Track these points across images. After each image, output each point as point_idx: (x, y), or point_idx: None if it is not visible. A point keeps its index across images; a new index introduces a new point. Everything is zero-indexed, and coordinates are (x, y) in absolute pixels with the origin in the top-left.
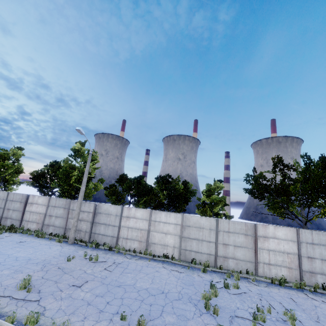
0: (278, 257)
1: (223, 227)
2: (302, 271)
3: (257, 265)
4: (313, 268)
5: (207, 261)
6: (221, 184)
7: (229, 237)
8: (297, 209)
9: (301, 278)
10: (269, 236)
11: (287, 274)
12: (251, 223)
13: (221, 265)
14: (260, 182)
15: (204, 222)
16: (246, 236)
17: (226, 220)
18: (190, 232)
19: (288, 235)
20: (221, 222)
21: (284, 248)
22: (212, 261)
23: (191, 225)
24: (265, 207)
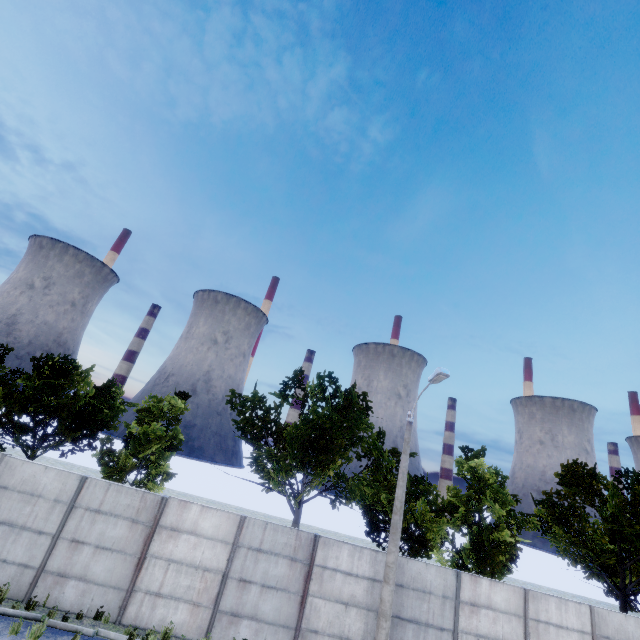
0: (184, 578)
1: (91, 498)
2: (217, 612)
3: (129, 596)
4: (240, 605)
5: (11, 583)
6: (180, 401)
7: (94, 524)
8: (291, 475)
9: (209, 628)
10: (184, 528)
11: (185, 620)
12: (157, 495)
13: (42, 596)
14: (251, 410)
15: (49, 482)
16: (134, 523)
17: (106, 482)
18: (1, 502)
19: (221, 529)
20: (90, 486)
21: (204, 558)
22: (23, 585)
23: (11, 486)
24: (251, 463)
